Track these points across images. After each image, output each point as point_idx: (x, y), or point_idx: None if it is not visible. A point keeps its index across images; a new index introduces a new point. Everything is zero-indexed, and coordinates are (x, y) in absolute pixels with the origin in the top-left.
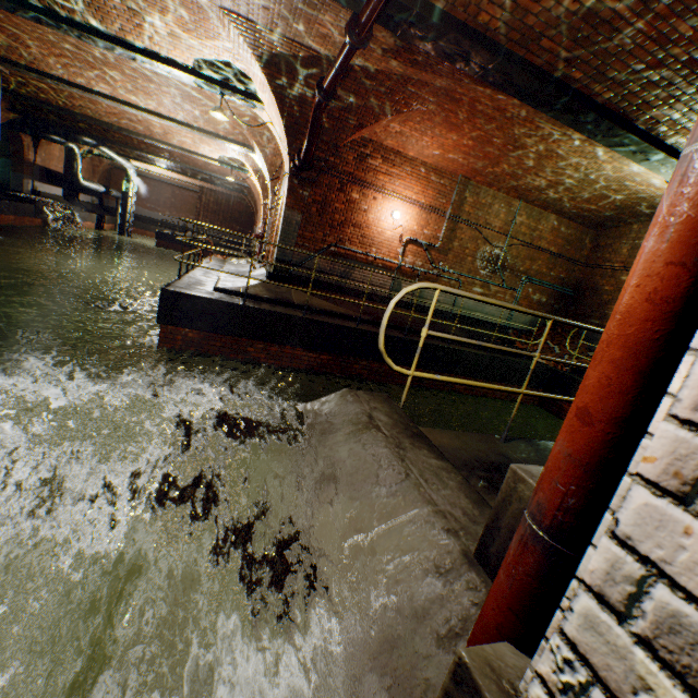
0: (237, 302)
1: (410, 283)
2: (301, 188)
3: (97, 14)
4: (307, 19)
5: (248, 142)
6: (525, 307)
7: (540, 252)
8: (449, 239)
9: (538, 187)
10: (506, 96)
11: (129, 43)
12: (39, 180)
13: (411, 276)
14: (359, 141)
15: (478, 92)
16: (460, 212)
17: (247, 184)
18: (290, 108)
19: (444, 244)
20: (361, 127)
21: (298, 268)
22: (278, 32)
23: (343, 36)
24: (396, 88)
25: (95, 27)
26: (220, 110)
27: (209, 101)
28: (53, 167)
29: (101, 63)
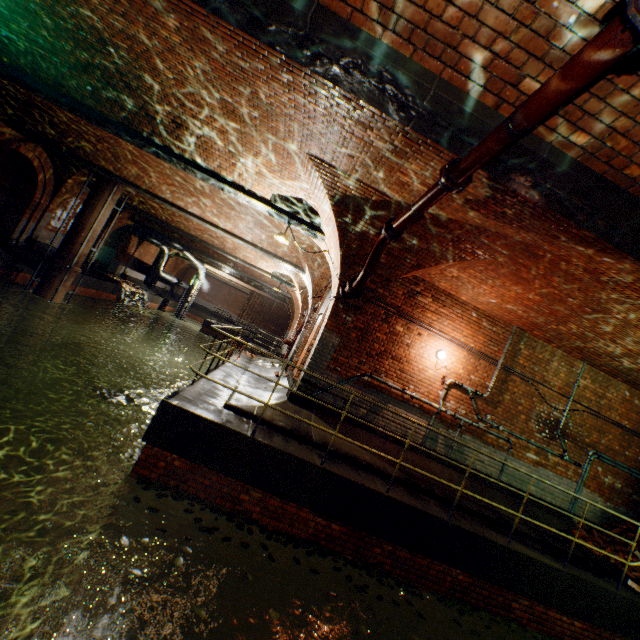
0: (244, 431)
1: (449, 431)
2: (345, 312)
3: (203, 154)
4: (390, 166)
5: (300, 264)
6: (593, 489)
7: (609, 423)
8: (499, 389)
9: (611, 352)
10: (616, 259)
11: (222, 176)
12: (131, 267)
13: (451, 424)
14: (411, 278)
15: (573, 250)
16: (513, 362)
17: (290, 295)
18: (351, 241)
19: (493, 394)
20: (419, 266)
21: (323, 392)
22: (356, 177)
23: (423, 184)
24: (465, 237)
25: (199, 163)
26: (284, 235)
27: (277, 229)
28: (146, 260)
29: (200, 192)
